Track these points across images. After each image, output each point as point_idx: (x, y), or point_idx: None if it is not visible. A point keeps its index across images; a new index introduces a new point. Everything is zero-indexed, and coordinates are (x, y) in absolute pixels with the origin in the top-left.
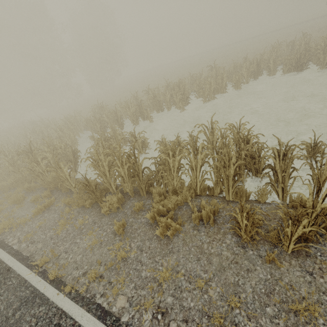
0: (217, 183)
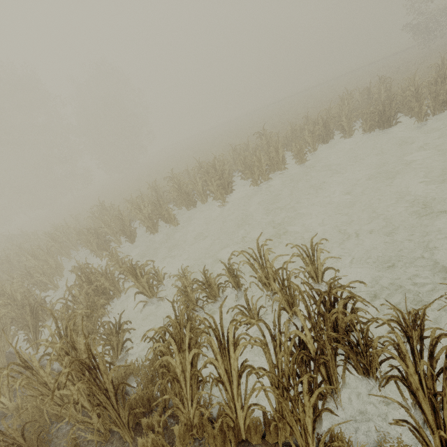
0: (281, 408)
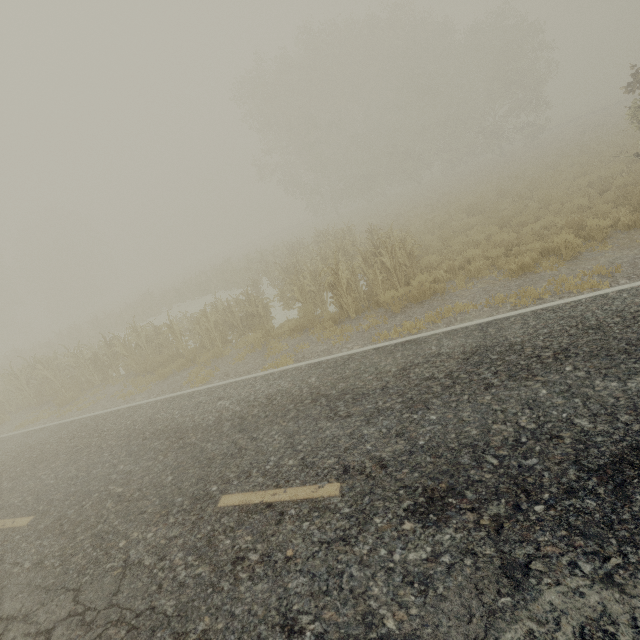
0: None
